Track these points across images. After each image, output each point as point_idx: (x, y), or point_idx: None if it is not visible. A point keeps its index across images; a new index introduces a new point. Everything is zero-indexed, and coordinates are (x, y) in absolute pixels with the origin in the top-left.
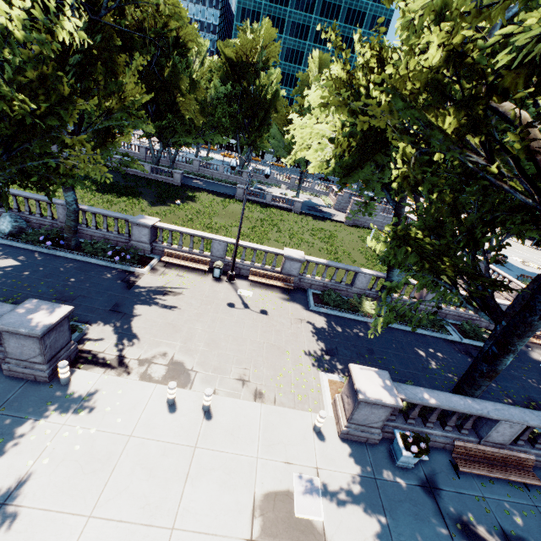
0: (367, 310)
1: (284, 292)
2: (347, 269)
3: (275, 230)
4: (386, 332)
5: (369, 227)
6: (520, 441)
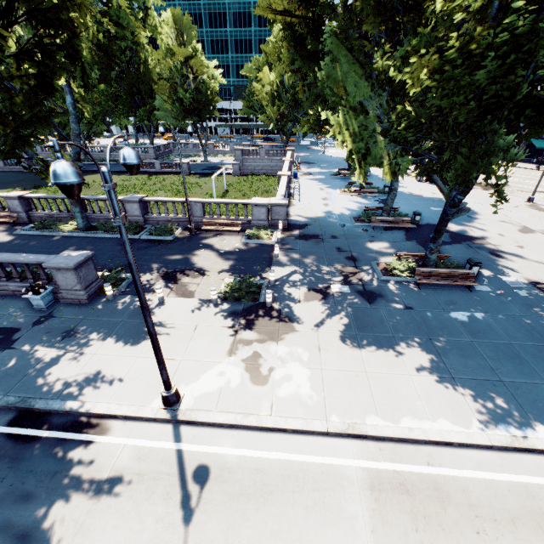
0: (63, 227)
1: (11, 226)
2: (56, 197)
3: (132, 191)
4: (64, 240)
5: (261, 174)
6: (3, 278)
